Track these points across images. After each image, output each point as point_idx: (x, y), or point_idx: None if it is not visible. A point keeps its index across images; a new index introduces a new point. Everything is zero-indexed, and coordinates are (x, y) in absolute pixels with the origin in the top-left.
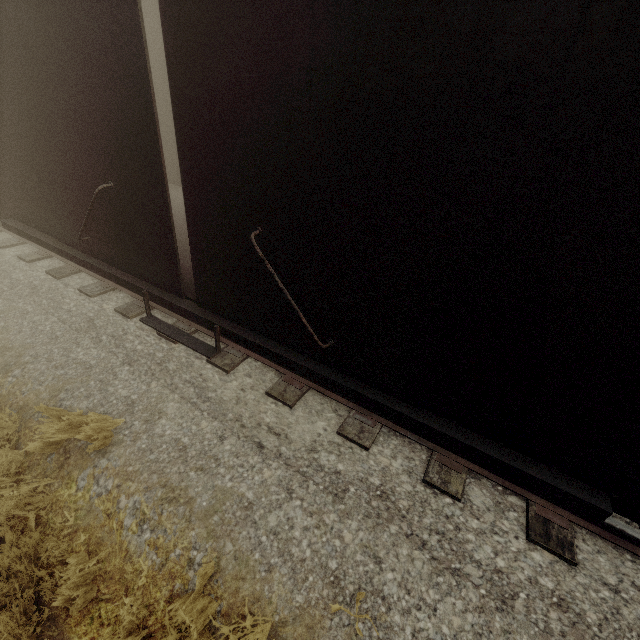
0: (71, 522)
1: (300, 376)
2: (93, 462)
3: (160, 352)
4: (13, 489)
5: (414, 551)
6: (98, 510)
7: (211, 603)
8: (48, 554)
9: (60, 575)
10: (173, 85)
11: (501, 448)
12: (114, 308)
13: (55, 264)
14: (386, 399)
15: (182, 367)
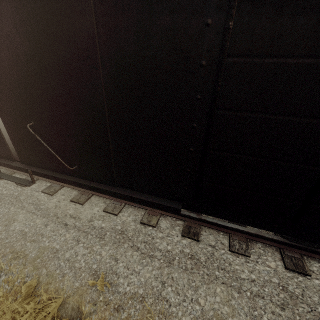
0: None
1: (88, 190)
2: None
3: (16, 192)
4: None
5: (134, 252)
6: None
7: (34, 298)
8: None
9: None
10: None
11: (146, 195)
12: None
13: None
14: (102, 186)
15: (28, 197)
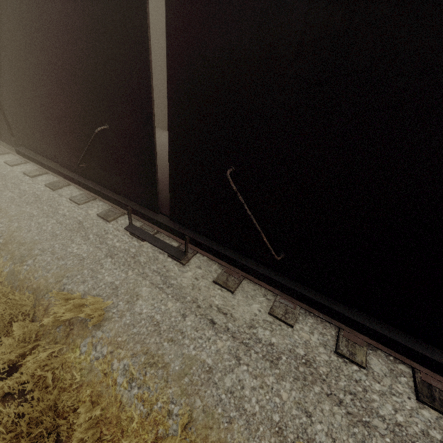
0: (78, 379)
1: (237, 268)
2: (91, 333)
3: (133, 248)
4: (35, 355)
5: (334, 407)
6: (97, 370)
7: None
8: (63, 404)
9: (74, 422)
10: (170, 51)
11: (421, 343)
12: (97, 214)
13: (50, 179)
14: (325, 300)
15: (150, 260)
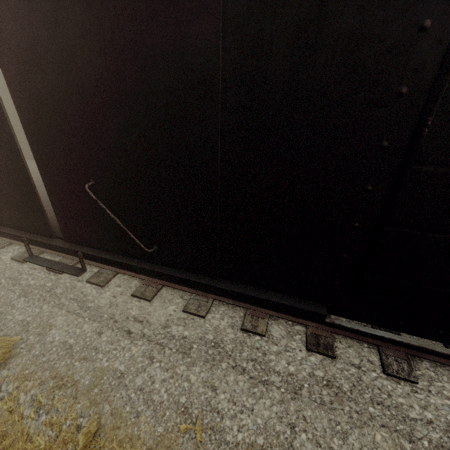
0: None
1: (156, 279)
2: None
3: (49, 282)
4: None
5: (238, 376)
6: (2, 410)
7: None
8: None
9: None
10: (13, 95)
11: (266, 292)
12: (10, 257)
13: None
14: (196, 277)
15: (67, 290)
